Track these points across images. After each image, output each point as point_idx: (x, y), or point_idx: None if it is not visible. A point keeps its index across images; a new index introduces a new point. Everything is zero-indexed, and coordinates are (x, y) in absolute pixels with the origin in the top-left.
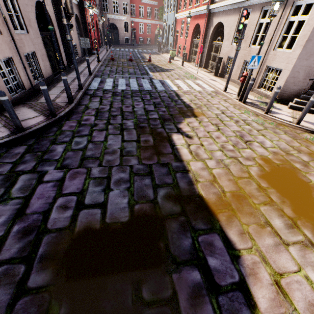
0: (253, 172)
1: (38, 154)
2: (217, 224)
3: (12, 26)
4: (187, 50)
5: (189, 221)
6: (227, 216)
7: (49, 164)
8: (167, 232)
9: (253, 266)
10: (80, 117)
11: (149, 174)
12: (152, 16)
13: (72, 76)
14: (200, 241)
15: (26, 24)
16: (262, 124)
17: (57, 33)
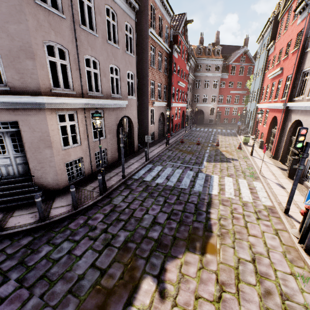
0: None
1: (28, 252)
2: None
3: (92, 138)
4: (264, 137)
5: None
6: None
7: (20, 269)
8: None
9: None
10: (94, 213)
11: None
12: (240, 101)
13: (132, 161)
14: None
15: (106, 133)
16: None
17: (135, 130)
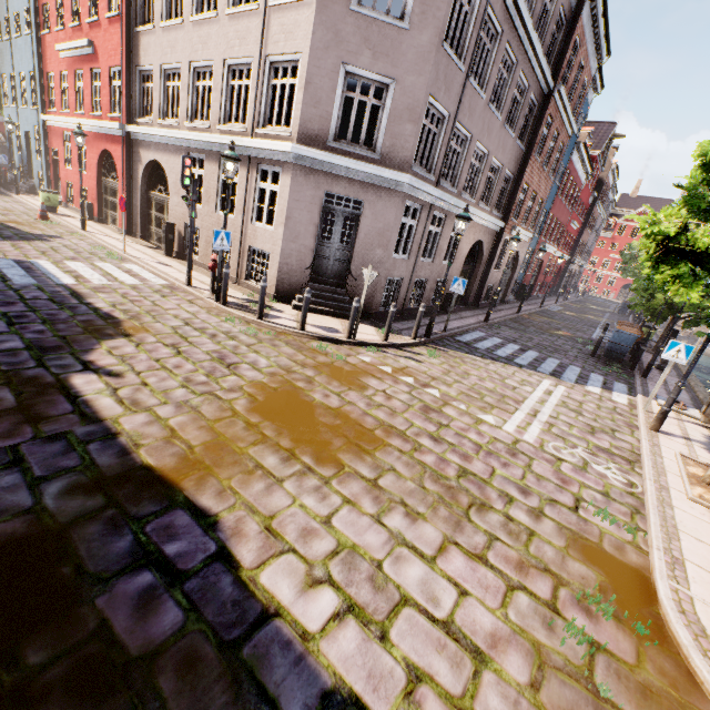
0: (240, 407)
1: None
2: (181, 495)
3: None
4: (92, 197)
5: (125, 511)
6: (197, 479)
7: None
8: (76, 546)
9: (238, 523)
10: None
11: (13, 465)
12: None
13: None
14: (151, 530)
15: None
16: (256, 336)
17: None
